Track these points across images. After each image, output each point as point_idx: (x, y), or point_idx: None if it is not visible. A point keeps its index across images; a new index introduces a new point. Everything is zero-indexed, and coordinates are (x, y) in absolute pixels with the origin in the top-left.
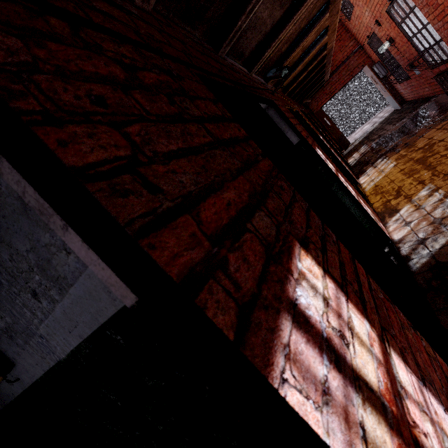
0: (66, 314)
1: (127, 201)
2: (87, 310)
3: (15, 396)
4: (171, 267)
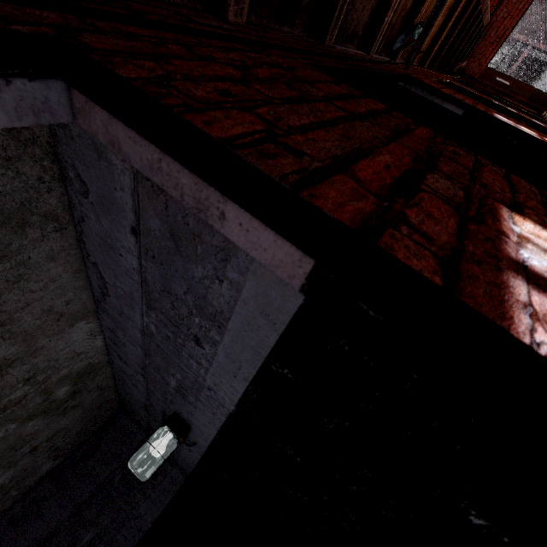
0: (228, 356)
1: (276, 163)
2: (247, 345)
3: (195, 464)
4: (340, 215)
